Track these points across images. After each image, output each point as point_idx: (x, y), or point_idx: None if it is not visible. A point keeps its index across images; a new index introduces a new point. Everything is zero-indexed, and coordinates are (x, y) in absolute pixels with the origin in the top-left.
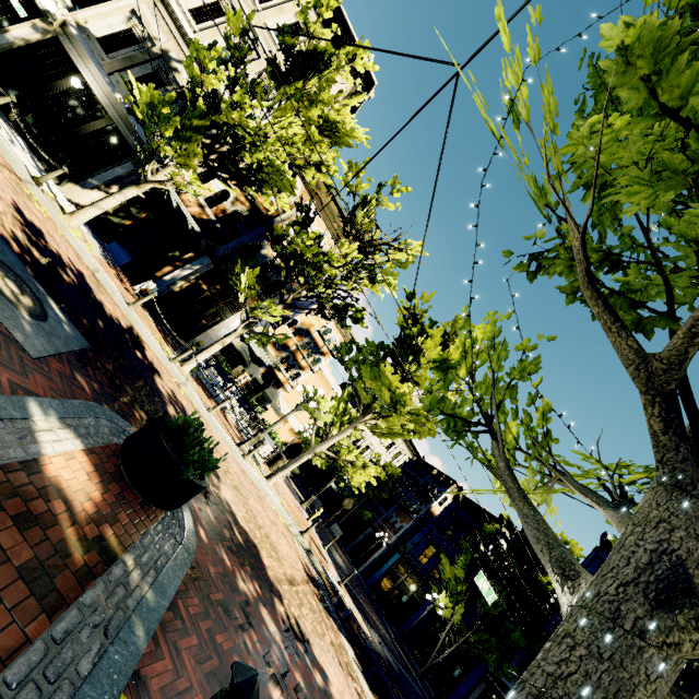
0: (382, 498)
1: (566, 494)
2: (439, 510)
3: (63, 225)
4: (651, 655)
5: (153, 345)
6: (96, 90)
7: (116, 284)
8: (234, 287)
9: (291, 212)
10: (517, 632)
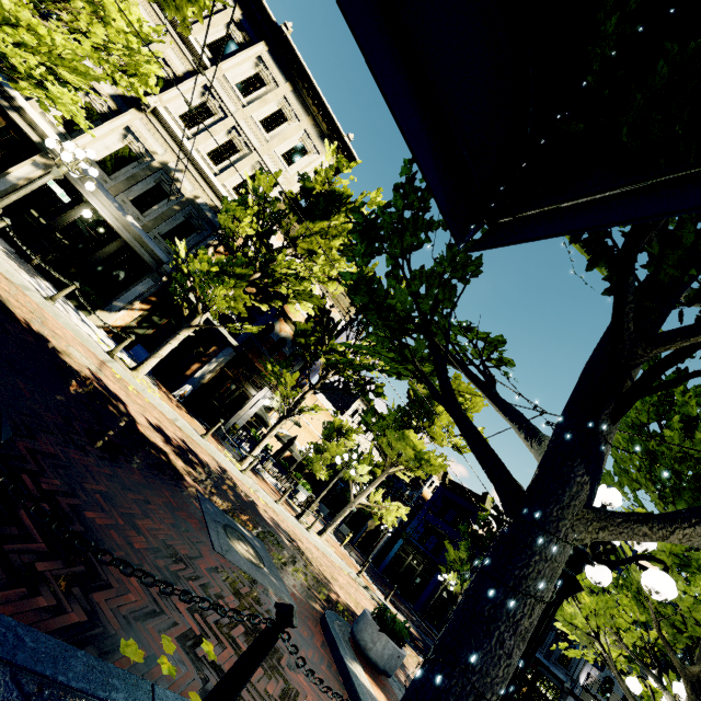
0: None
1: None
2: (429, 493)
3: (143, 389)
4: None
5: (229, 467)
6: (106, 215)
7: (179, 414)
8: (256, 369)
9: (313, 313)
10: None
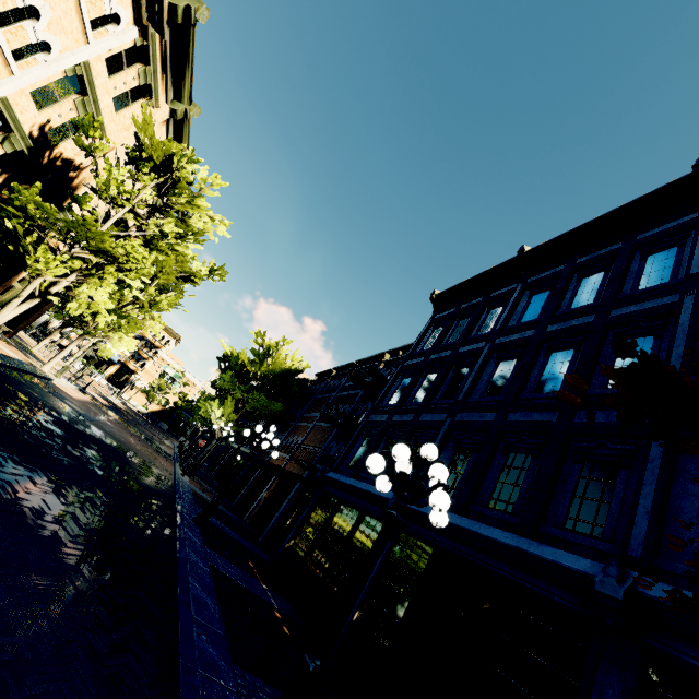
0: None
1: None
2: None
3: None
4: None
5: None
6: None
7: None
8: None
9: None
10: None
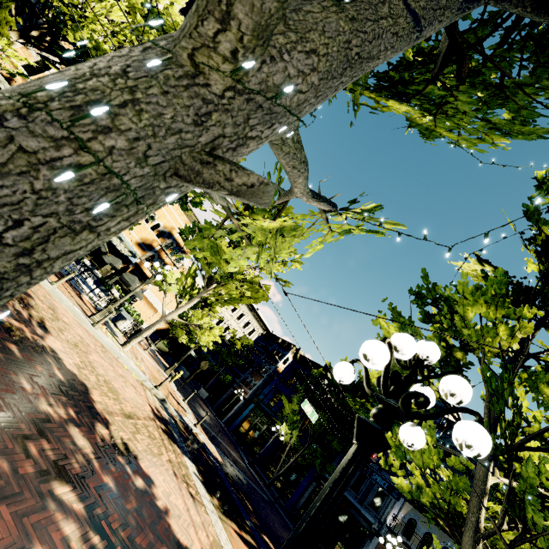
0: (240, 364)
1: (345, 308)
2: (283, 368)
3: None
4: (147, 60)
5: None
6: None
7: None
8: None
9: None
10: (335, 441)
